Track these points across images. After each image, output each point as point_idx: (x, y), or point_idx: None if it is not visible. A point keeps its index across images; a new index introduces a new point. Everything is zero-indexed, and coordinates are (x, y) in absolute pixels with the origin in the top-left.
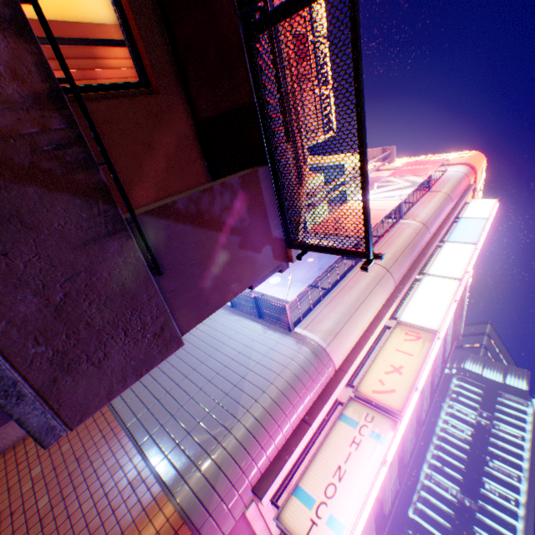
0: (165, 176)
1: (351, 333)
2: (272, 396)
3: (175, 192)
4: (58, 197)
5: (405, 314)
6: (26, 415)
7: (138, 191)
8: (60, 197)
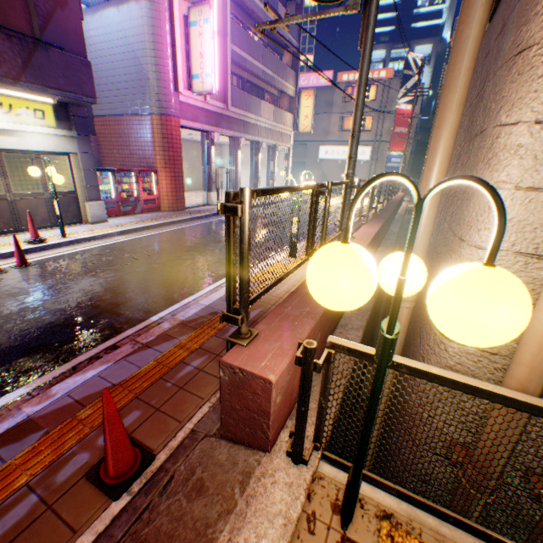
0: (5, 2)
1: None
2: (151, 50)
3: (14, 4)
4: (37, 57)
5: None
6: (88, 101)
7: (12, 23)
8: (37, 56)
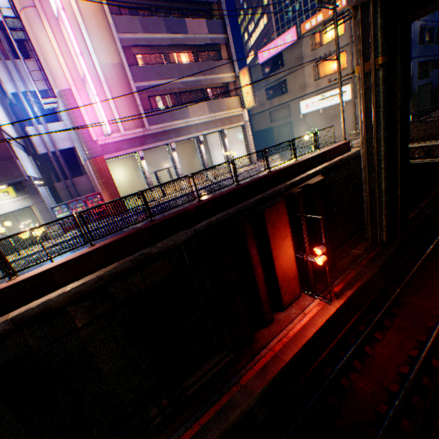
0: None
1: (56, 71)
2: (72, 124)
3: None
4: None
5: (55, 11)
6: (20, 180)
7: None
8: None
